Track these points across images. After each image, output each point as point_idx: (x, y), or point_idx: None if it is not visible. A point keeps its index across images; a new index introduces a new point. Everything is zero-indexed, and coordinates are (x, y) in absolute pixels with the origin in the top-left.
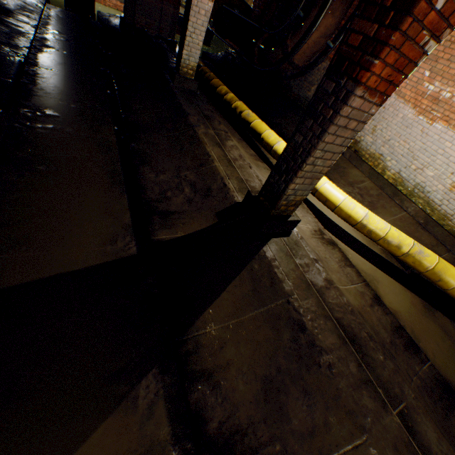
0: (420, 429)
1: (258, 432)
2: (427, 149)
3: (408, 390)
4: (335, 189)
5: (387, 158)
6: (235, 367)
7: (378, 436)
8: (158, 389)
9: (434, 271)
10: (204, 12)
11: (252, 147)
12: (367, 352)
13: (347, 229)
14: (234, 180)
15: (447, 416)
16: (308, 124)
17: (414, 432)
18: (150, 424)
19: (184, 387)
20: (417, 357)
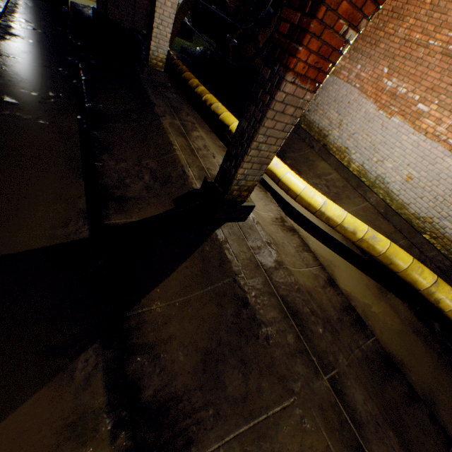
0: (348, 392)
1: (193, 399)
2: (387, 142)
3: (342, 359)
4: (296, 178)
5: (352, 151)
6: (177, 341)
7: (306, 398)
8: (98, 363)
9: (386, 255)
10: (170, 4)
11: (221, 139)
12: (307, 325)
13: (310, 218)
14: (195, 168)
15: (383, 384)
16: (252, 110)
17: (342, 395)
18: (85, 394)
19: (123, 360)
20: (363, 333)
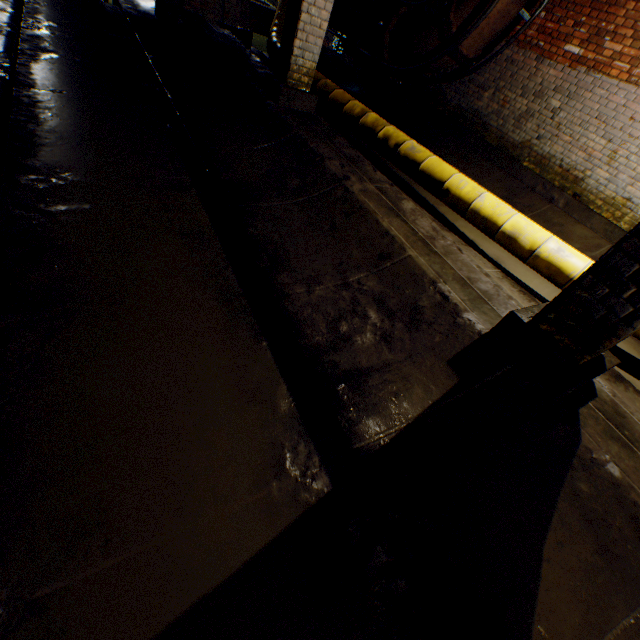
0: None
1: None
2: None
3: None
4: None
5: None
6: None
7: None
8: None
9: None
10: None
11: (421, 205)
12: None
13: None
14: (452, 283)
15: None
16: None
17: None
18: None
19: None
20: None
